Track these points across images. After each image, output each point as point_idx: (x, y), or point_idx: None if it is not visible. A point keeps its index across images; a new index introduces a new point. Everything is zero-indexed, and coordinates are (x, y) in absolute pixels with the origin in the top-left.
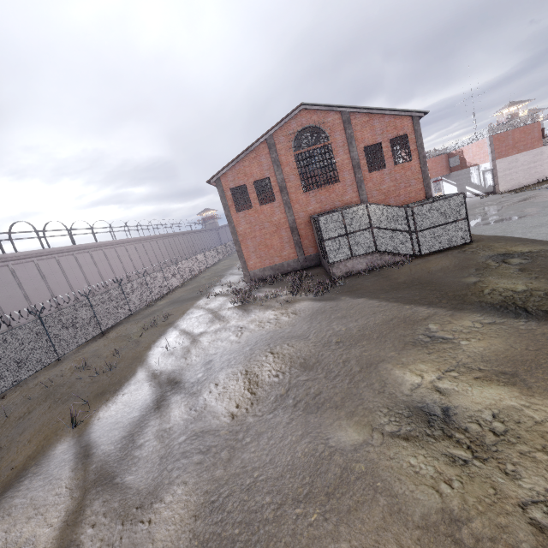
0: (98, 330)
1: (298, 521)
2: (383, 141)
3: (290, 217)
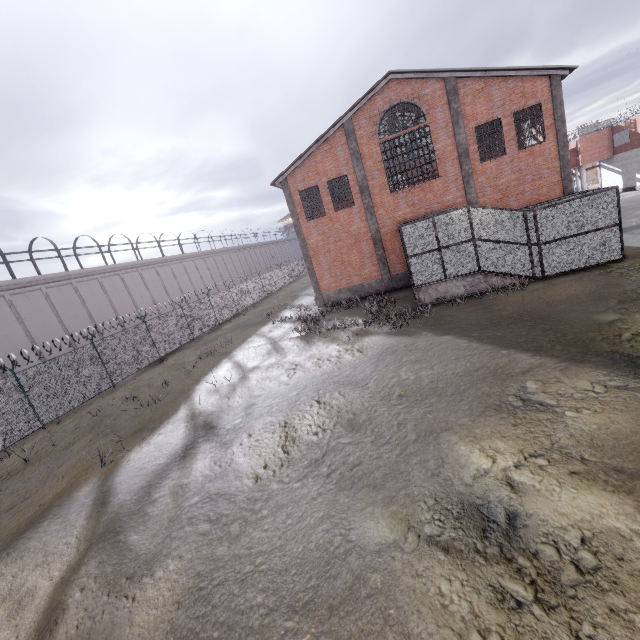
0: (156, 356)
1: (284, 638)
2: (503, 116)
3: (373, 226)
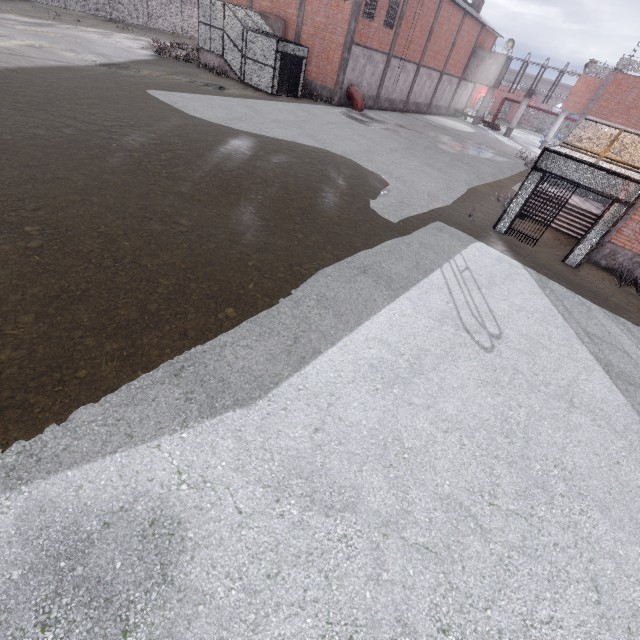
0: (108, 15)
1: None
2: None
3: (249, 4)
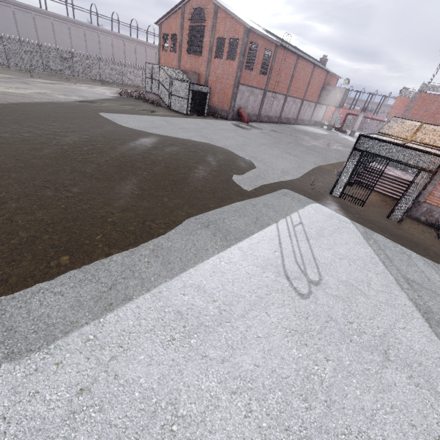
0: (99, 78)
1: None
2: (227, 38)
3: (178, 67)
